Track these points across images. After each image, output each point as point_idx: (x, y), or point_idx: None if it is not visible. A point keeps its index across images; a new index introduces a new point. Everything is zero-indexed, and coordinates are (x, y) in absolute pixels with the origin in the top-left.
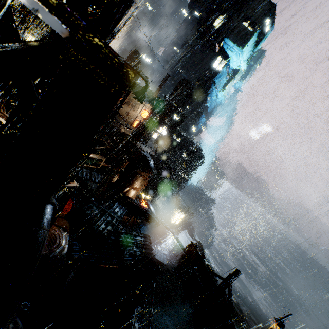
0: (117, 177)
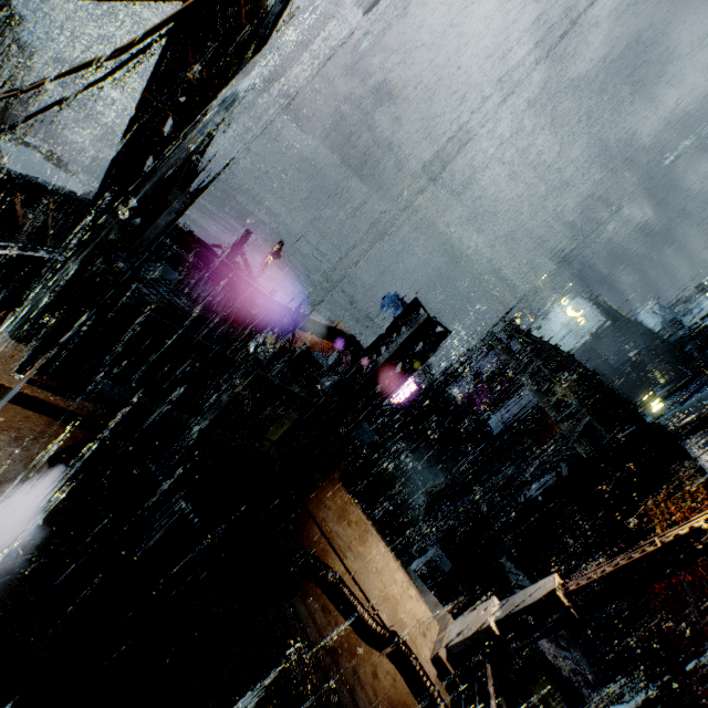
0: None
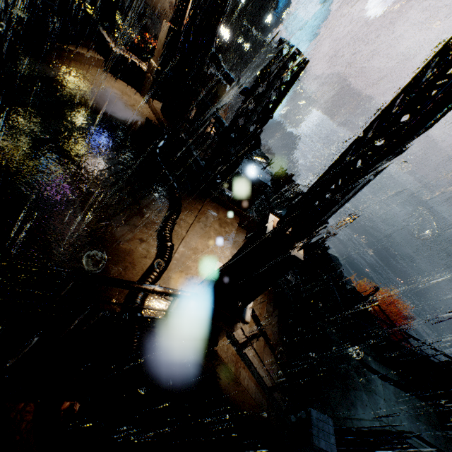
0: (194, 111)
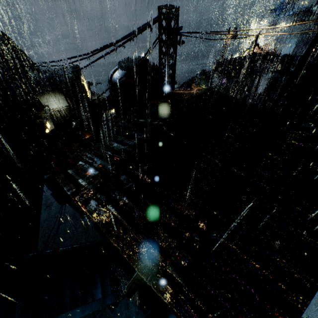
0: None
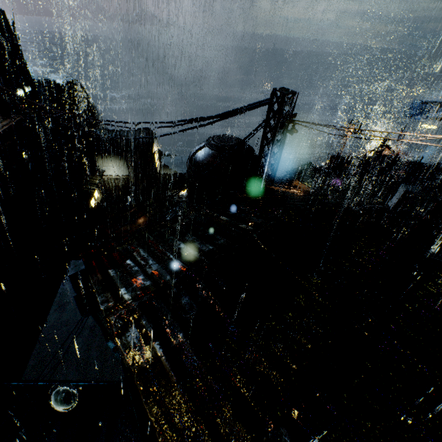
0: None
